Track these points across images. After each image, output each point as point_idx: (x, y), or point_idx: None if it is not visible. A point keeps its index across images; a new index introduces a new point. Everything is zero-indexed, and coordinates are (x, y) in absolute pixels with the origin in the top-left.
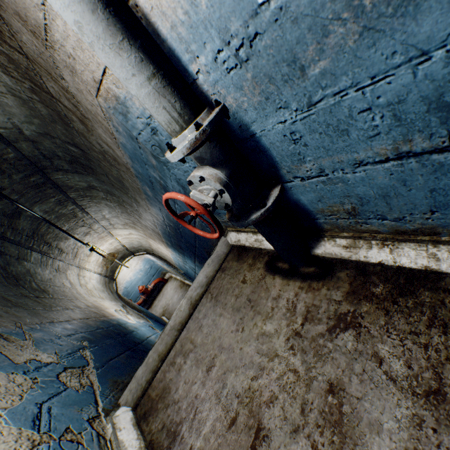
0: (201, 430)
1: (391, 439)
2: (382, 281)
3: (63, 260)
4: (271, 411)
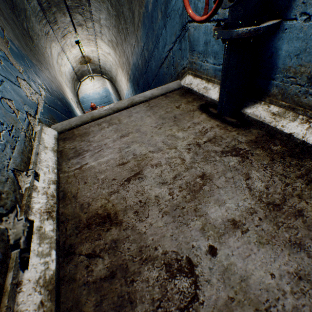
0: (98, 159)
1: (226, 211)
2: (282, 145)
3: (54, 30)
4: (152, 169)
